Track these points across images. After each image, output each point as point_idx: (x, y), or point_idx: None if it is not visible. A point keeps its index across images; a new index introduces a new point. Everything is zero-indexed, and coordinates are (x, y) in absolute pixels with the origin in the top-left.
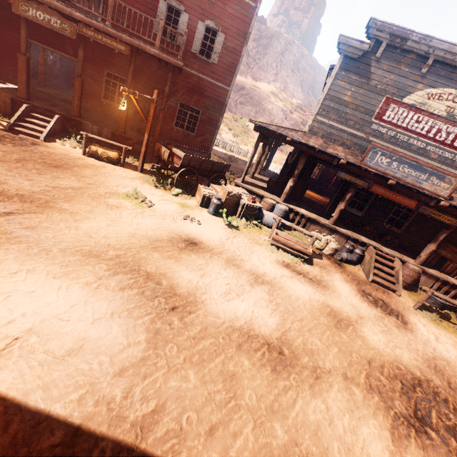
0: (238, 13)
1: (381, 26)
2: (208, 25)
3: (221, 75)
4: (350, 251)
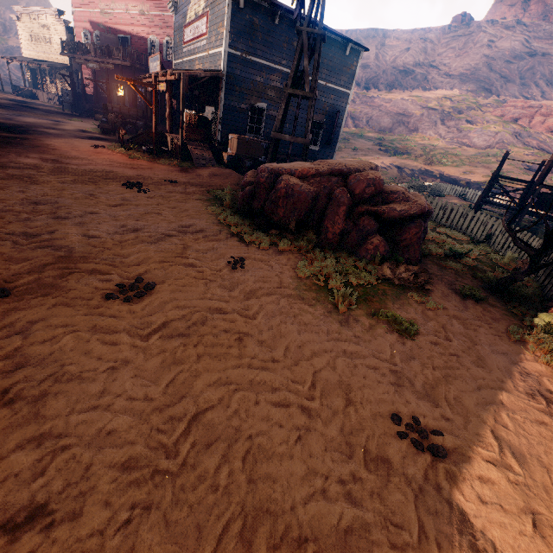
0: None
1: None
2: (167, 40)
3: None
4: None
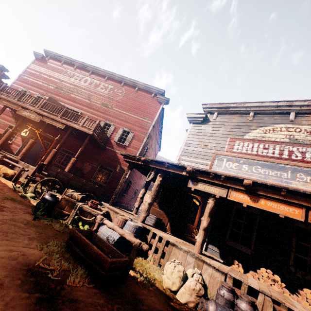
0: (142, 125)
1: (210, 106)
2: (125, 129)
3: (129, 151)
4: (227, 303)
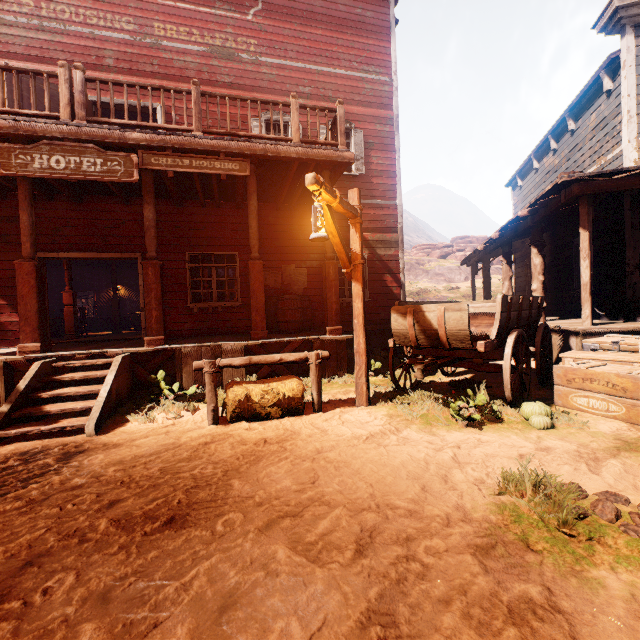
0: (369, 98)
1: None
2: None
3: (376, 188)
4: None
